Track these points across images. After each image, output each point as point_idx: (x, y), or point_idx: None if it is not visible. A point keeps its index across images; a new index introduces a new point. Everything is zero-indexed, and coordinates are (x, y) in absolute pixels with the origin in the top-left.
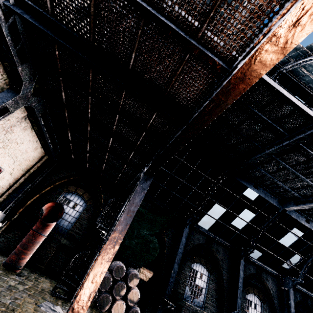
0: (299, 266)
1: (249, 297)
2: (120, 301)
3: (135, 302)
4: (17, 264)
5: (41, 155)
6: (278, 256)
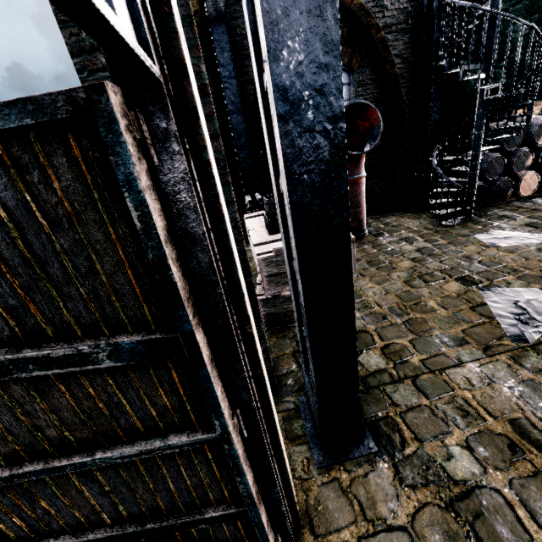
0: None
1: None
2: (528, 175)
3: None
4: (362, 228)
5: None
6: None
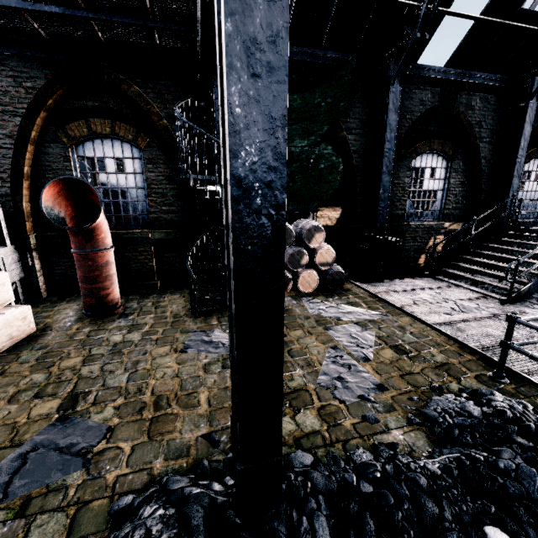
0: None
1: (527, 166)
2: (306, 273)
3: (330, 263)
4: (105, 306)
5: None
6: None
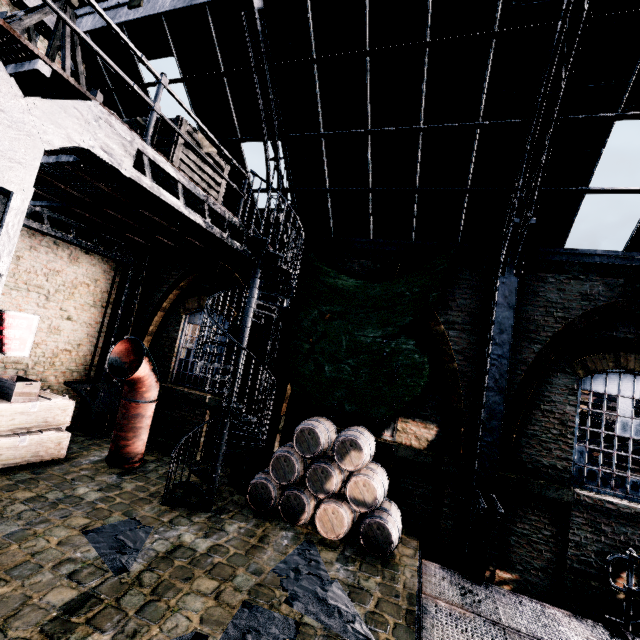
0: None
1: None
2: (329, 505)
3: (370, 505)
4: (120, 456)
5: (111, 268)
6: None
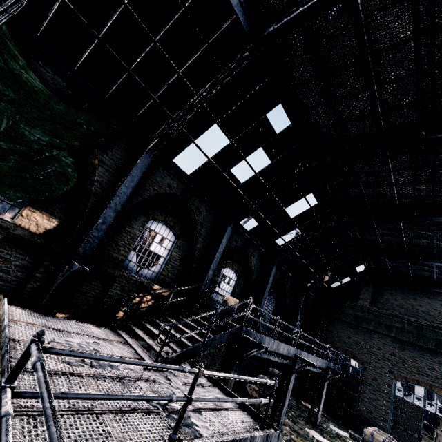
0: (293, 243)
1: (225, 271)
2: None
3: None
4: None
5: None
6: (275, 229)
